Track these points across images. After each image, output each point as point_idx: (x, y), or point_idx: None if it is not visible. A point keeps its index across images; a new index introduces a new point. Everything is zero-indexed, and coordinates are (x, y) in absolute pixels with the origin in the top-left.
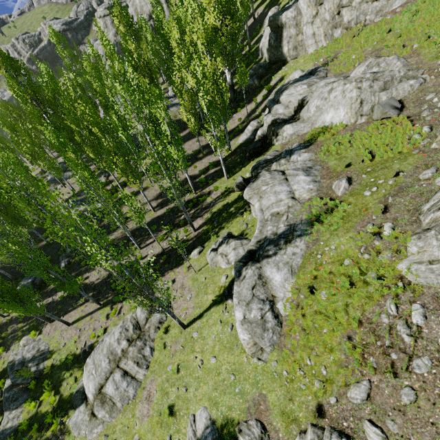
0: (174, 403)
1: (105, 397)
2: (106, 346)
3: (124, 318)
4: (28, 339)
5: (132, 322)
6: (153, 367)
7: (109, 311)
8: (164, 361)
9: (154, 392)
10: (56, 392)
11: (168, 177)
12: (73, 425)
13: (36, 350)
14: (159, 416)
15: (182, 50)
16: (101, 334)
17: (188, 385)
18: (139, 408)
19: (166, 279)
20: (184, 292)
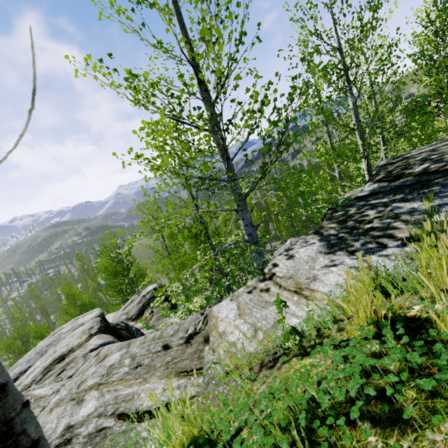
0: None
1: None
2: None
3: None
4: None
5: None
6: None
7: None
8: None
9: None
10: None
11: None
12: None
13: None
14: None
15: None
16: None
17: None
18: None
19: None
20: None
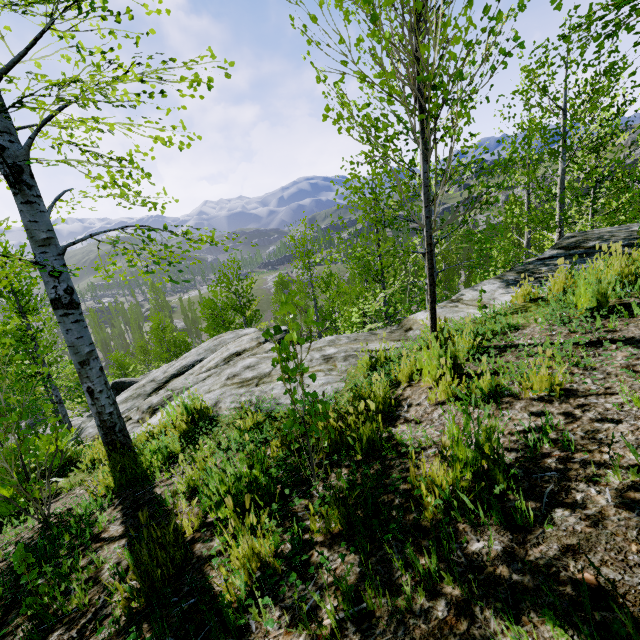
0: None
1: None
2: None
3: None
4: None
5: None
6: None
7: None
8: None
9: None
10: None
11: None
12: None
13: None
14: None
15: None
16: None
17: None
18: None
19: None
20: None
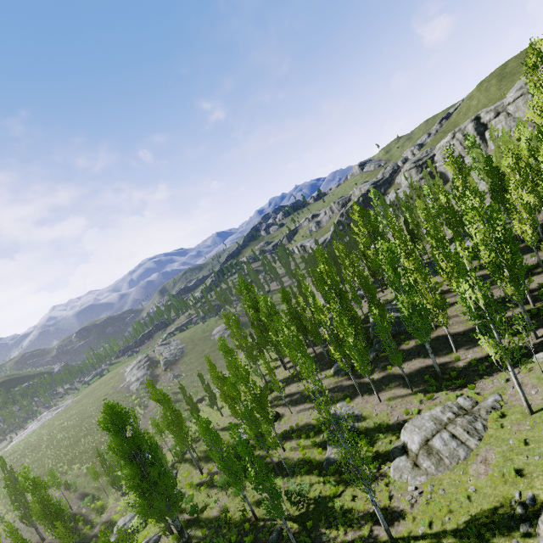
0: (522, 467)
1: (431, 450)
2: (427, 415)
3: (441, 404)
4: (343, 404)
5: (454, 405)
6: (488, 440)
7: (422, 397)
8: (503, 436)
9: (491, 457)
10: (371, 446)
11: (509, 270)
12: (395, 467)
13: (352, 412)
14: (501, 475)
15: (516, 173)
16: (414, 413)
17: (541, 454)
18: (473, 467)
19: (495, 378)
20: (525, 388)
